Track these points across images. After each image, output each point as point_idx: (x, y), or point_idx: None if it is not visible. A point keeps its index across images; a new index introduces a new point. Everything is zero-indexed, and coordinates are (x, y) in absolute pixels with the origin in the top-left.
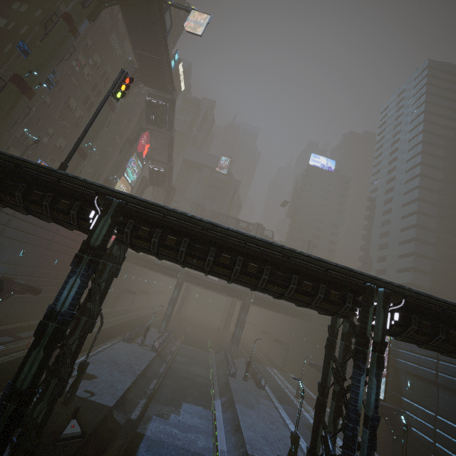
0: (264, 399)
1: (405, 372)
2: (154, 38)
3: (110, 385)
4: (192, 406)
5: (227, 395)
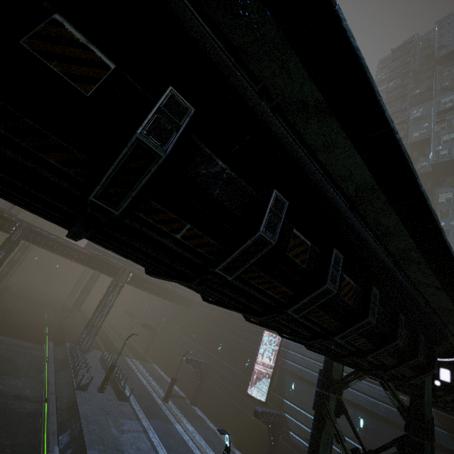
0: (129, 420)
1: (290, 373)
2: None
3: None
4: None
5: (72, 429)
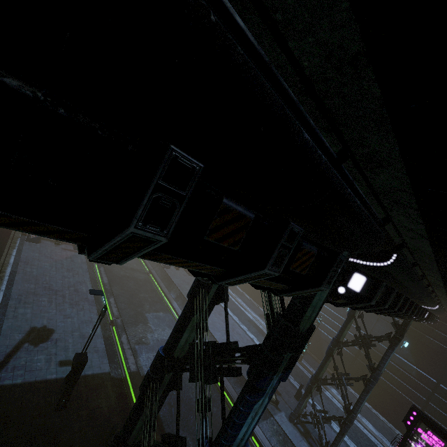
0: None
1: None
2: None
3: (81, 336)
4: (154, 315)
5: (174, 291)
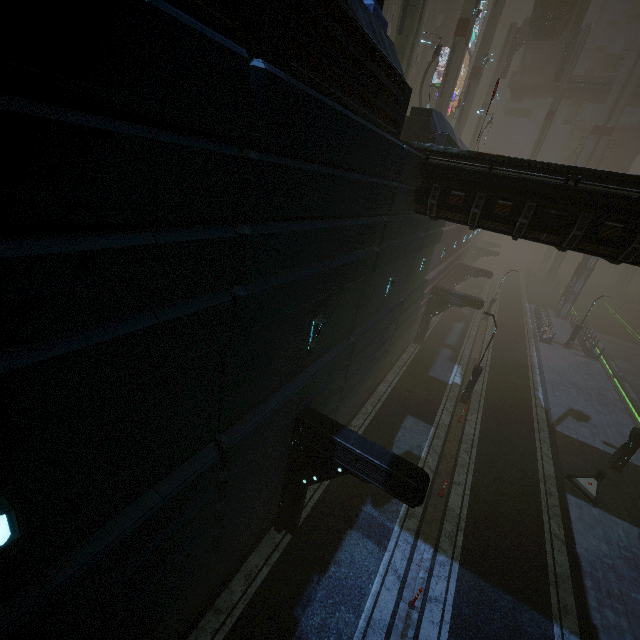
0: None
1: None
2: None
3: (618, 433)
4: None
5: None
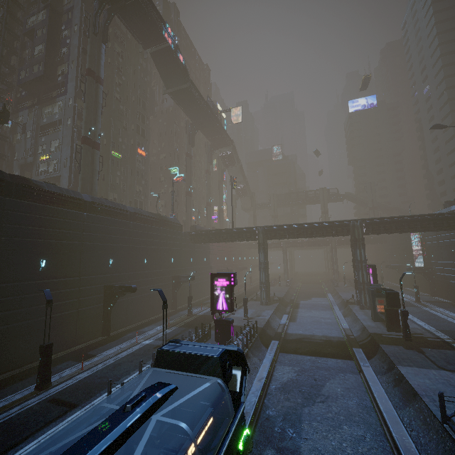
0: None
1: (430, 248)
2: (217, 130)
3: (278, 294)
4: (316, 298)
5: (334, 292)
